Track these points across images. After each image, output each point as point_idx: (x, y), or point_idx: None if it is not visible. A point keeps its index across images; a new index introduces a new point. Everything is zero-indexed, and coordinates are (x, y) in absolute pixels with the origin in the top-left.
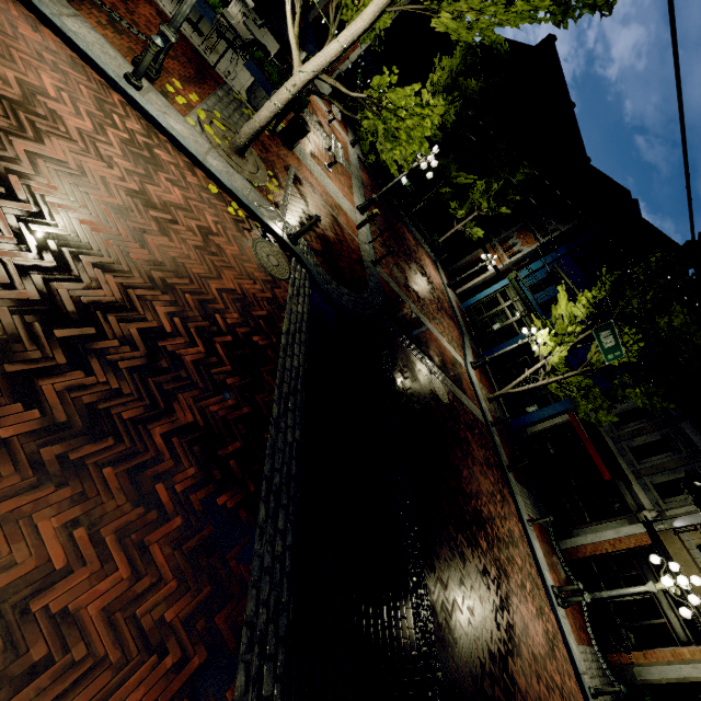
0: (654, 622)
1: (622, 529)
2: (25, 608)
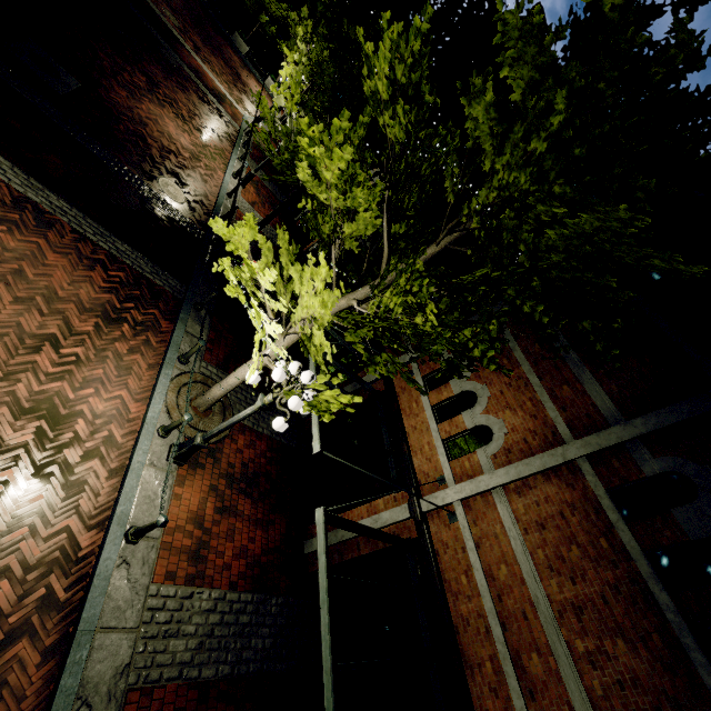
0: None
1: None
2: None
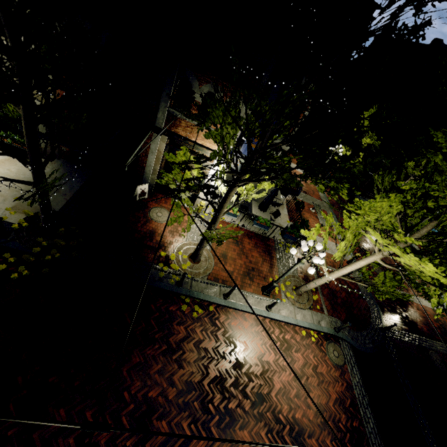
0: None
1: None
2: None
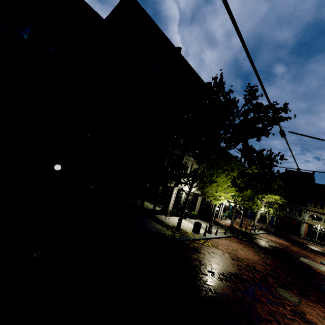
0: (321, 234)
1: (303, 226)
2: (324, 257)
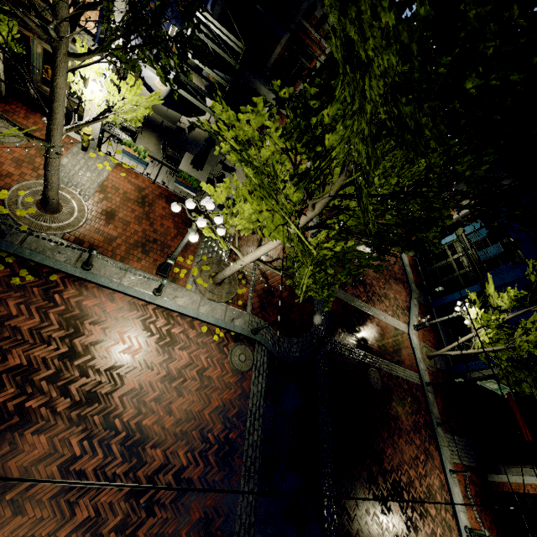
0: None
1: None
2: None
